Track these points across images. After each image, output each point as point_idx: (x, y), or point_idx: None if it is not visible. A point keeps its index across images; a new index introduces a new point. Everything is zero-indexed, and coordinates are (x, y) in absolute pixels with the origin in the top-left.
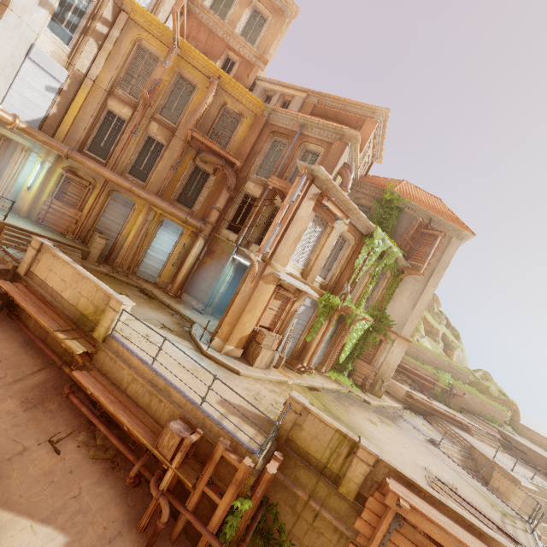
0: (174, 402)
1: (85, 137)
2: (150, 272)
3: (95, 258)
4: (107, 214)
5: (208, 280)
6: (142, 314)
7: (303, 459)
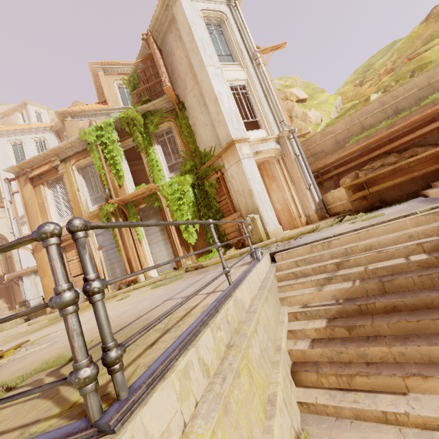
0: None
1: None
2: None
3: None
4: None
5: None
6: None
7: None
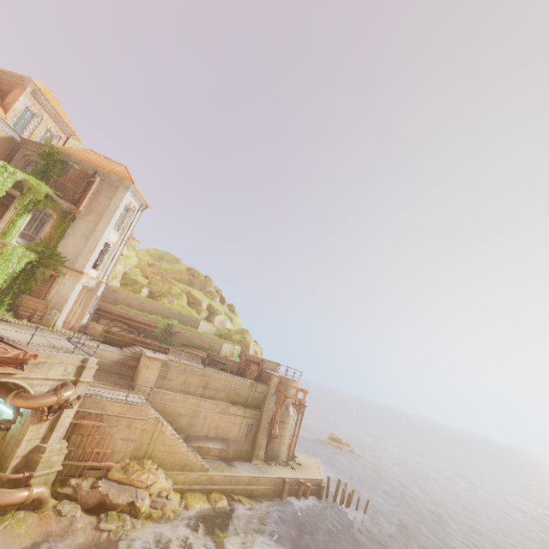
0: None
1: None
2: None
3: None
4: None
5: None
6: None
7: None
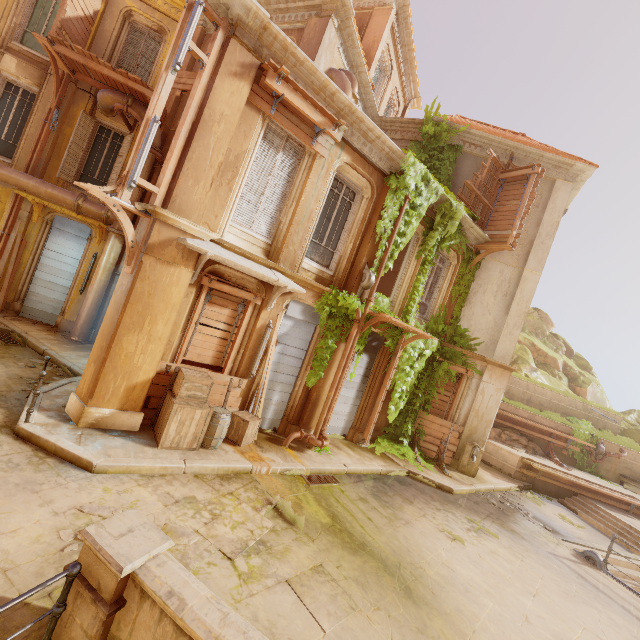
0: None
1: None
2: (46, 308)
3: None
4: None
5: None
6: None
7: None
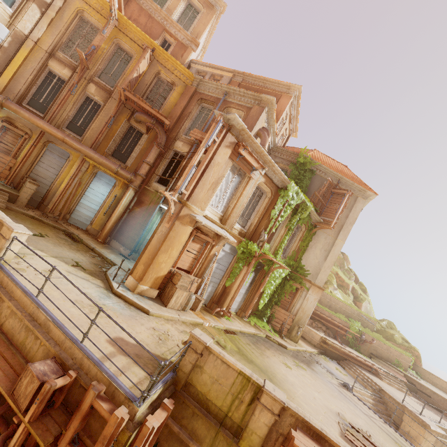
0: (52, 339)
1: (25, 91)
2: (82, 219)
3: (24, 202)
4: (42, 163)
5: (136, 228)
6: (56, 252)
7: (203, 407)
